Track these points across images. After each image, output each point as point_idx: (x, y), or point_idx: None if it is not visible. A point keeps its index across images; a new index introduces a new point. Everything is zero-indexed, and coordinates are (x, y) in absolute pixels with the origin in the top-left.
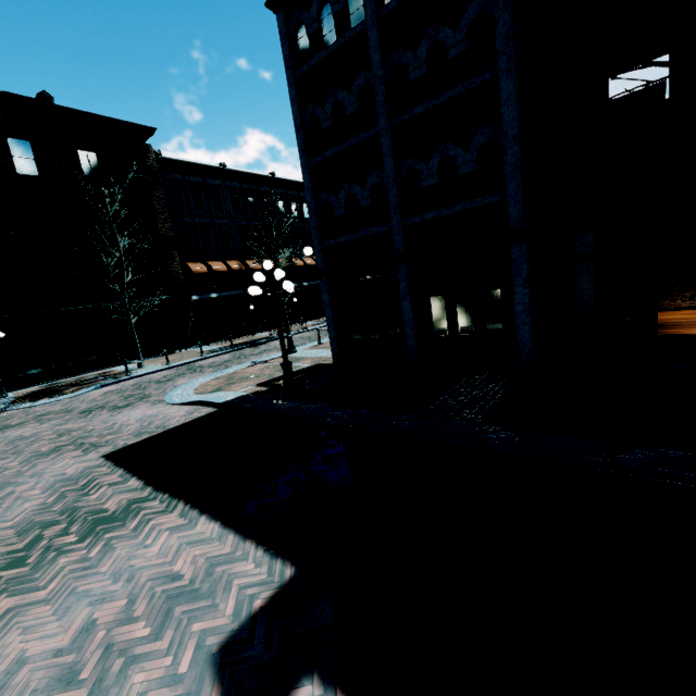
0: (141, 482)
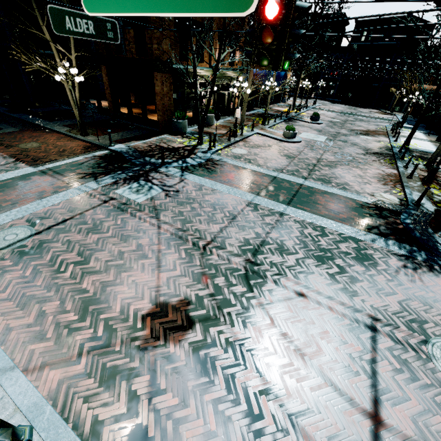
0: None
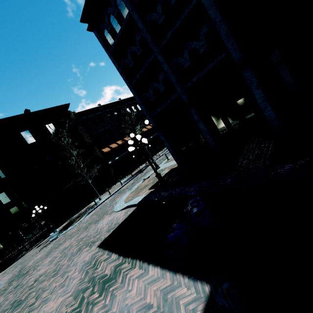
0: (117, 255)
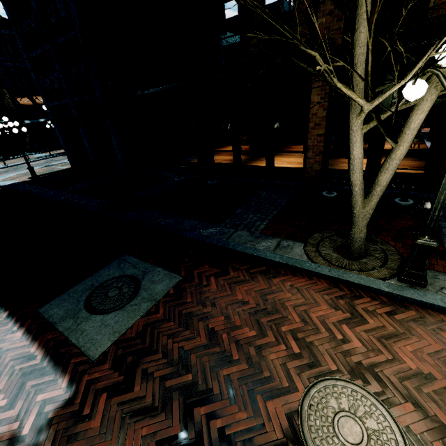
0: None
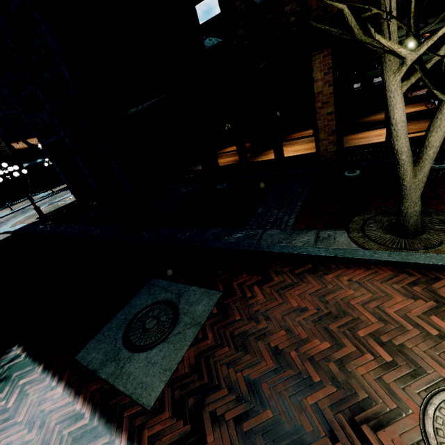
0: None
